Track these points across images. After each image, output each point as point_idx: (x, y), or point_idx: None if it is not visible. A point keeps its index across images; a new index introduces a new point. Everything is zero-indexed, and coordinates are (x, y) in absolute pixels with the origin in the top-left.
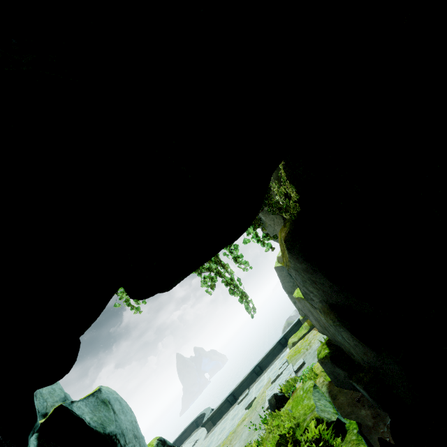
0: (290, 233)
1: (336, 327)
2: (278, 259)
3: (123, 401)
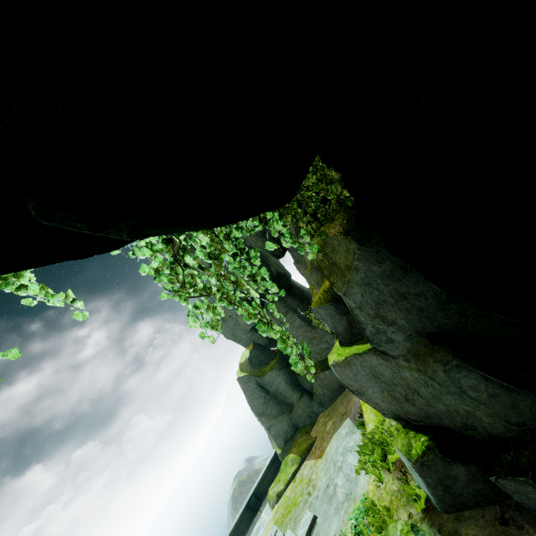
0: (354, 219)
1: (449, 374)
2: (241, 366)
3: None
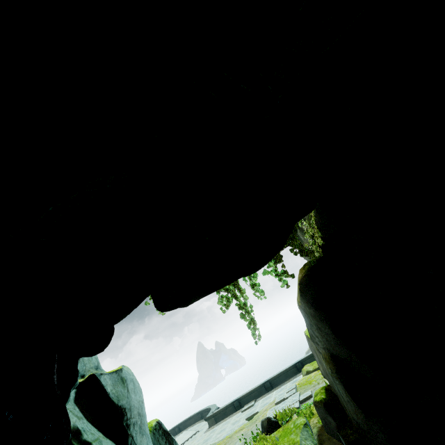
0: (306, 277)
1: (333, 378)
2: None
3: (137, 382)
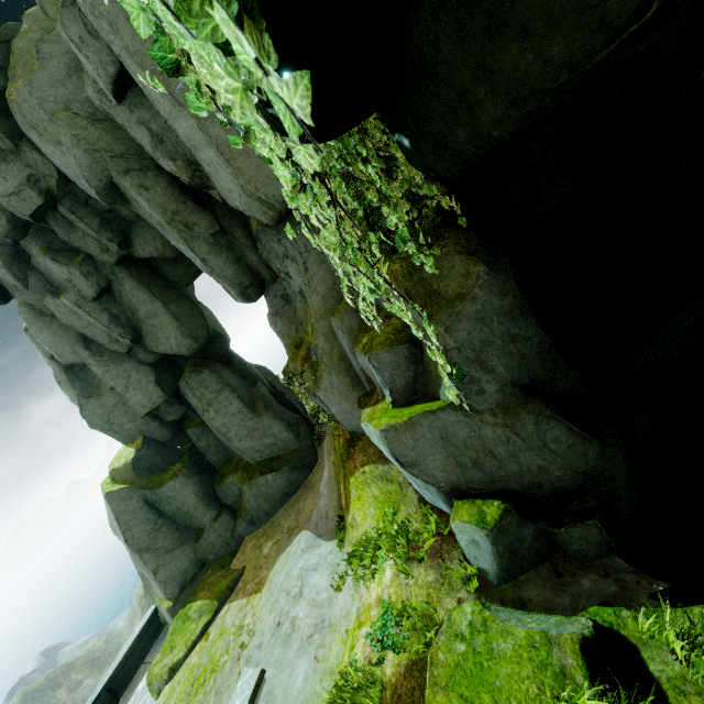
0: (477, 241)
1: (538, 427)
2: (114, 475)
3: None
